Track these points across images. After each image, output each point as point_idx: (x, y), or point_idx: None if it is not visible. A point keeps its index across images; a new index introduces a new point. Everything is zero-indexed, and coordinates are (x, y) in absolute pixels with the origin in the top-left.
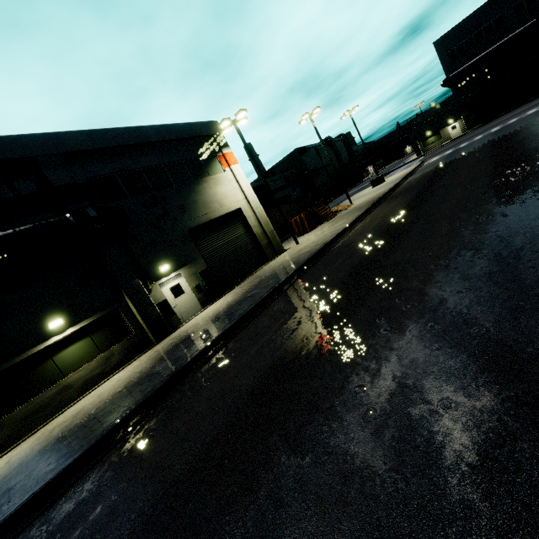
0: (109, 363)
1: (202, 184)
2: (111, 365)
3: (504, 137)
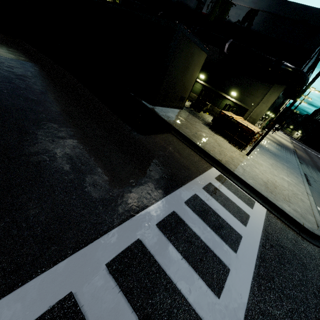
0: None
1: None
2: None
3: None
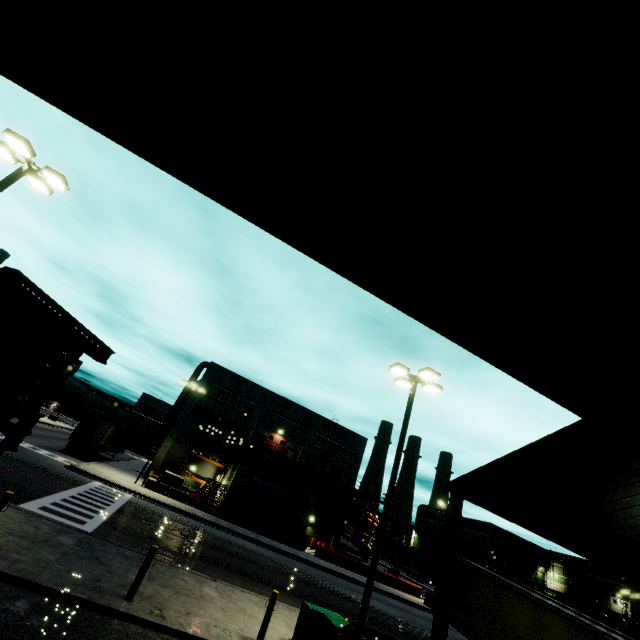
0: None
1: None
2: None
3: None
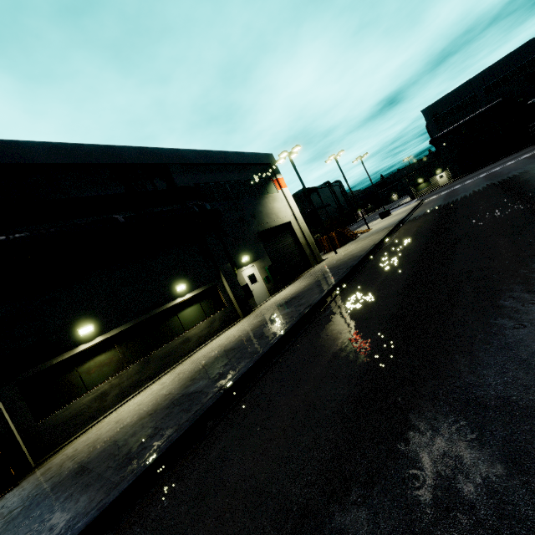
0: (213, 327)
1: (264, 199)
2: (214, 329)
3: (496, 177)
